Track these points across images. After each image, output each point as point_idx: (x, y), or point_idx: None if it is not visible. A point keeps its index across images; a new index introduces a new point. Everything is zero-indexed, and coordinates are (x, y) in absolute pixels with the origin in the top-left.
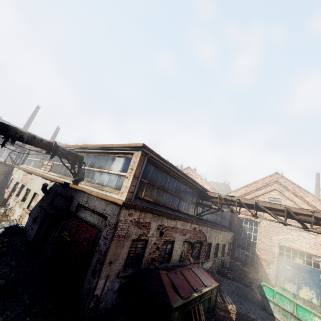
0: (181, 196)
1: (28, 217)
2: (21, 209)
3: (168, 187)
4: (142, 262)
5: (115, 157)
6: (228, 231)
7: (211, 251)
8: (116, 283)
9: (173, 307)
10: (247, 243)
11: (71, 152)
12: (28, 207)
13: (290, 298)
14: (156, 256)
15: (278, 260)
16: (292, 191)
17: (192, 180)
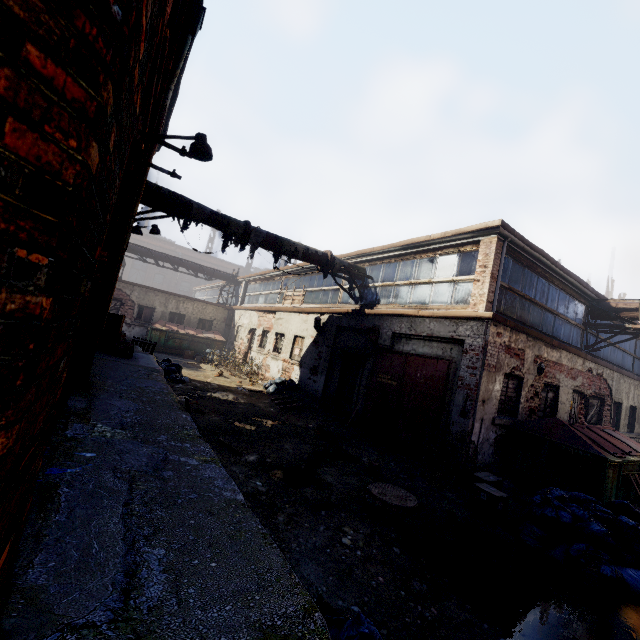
0: (557, 312)
1: (300, 369)
2: (280, 361)
3: (536, 295)
4: (518, 411)
5: (436, 256)
6: None
7: (621, 418)
8: (491, 433)
9: (608, 458)
10: None
11: (350, 264)
12: (290, 357)
13: None
14: (535, 406)
15: None
16: None
17: (577, 280)
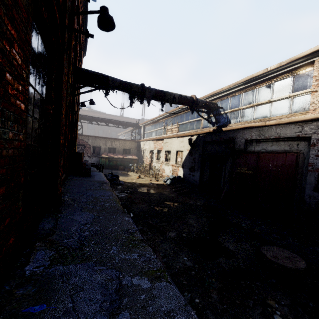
0: None
1: (183, 169)
2: (170, 166)
3: None
4: None
5: (273, 83)
6: None
7: None
8: None
9: None
10: None
11: (207, 102)
12: (175, 163)
13: None
14: None
15: None
16: None
17: None
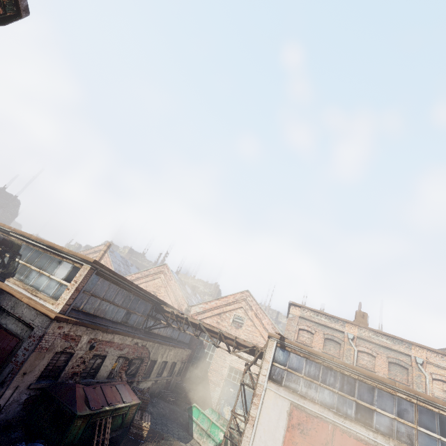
0: (130, 308)
1: None
2: None
3: (116, 299)
4: (60, 376)
5: (62, 261)
6: (185, 348)
7: (154, 369)
8: (24, 395)
9: (78, 414)
10: (202, 362)
11: (7, 240)
12: None
13: (209, 417)
14: (80, 370)
15: (225, 382)
16: (255, 311)
17: (146, 293)
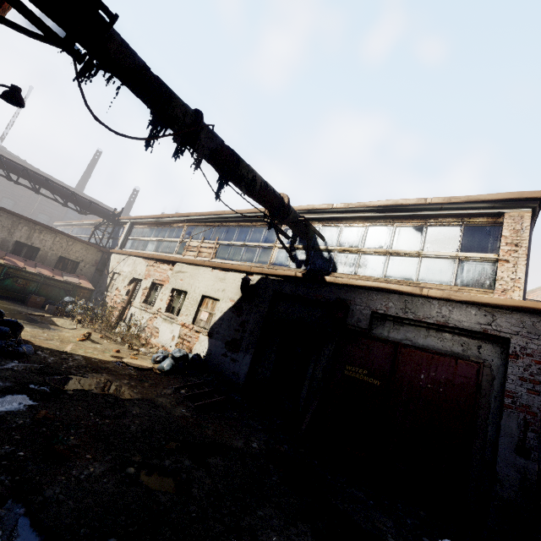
0: None
1: (210, 340)
2: (177, 325)
3: None
4: None
5: (427, 225)
6: None
7: None
8: None
9: None
10: None
11: None
12: (193, 322)
13: None
14: None
15: None
16: None
17: None
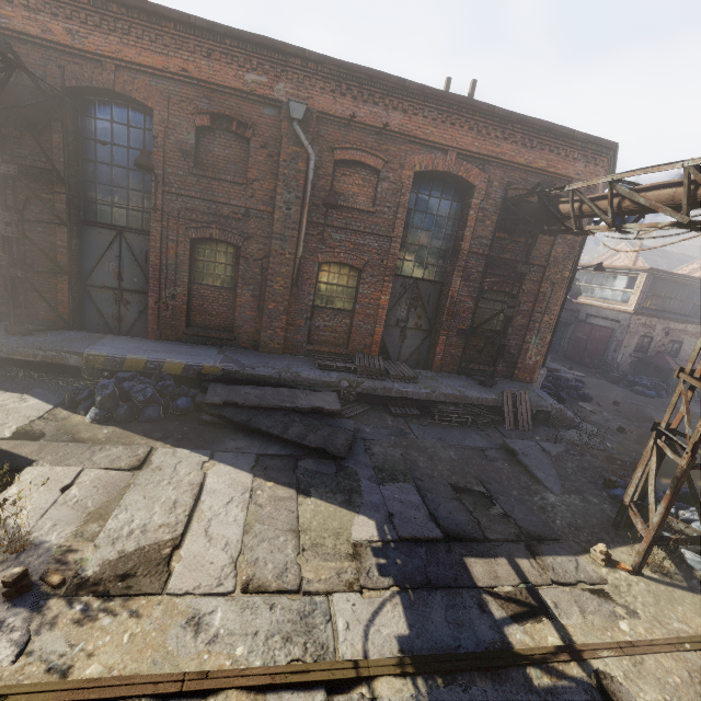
0: (696, 301)
1: None
2: None
3: (677, 295)
4: (647, 352)
5: (617, 276)
6: None
7: None
8: (628, 359)
9: (674, 369)
10: None
11: None
12: None
13: None
14: (661, 350)
15: None
16: None
17: None
